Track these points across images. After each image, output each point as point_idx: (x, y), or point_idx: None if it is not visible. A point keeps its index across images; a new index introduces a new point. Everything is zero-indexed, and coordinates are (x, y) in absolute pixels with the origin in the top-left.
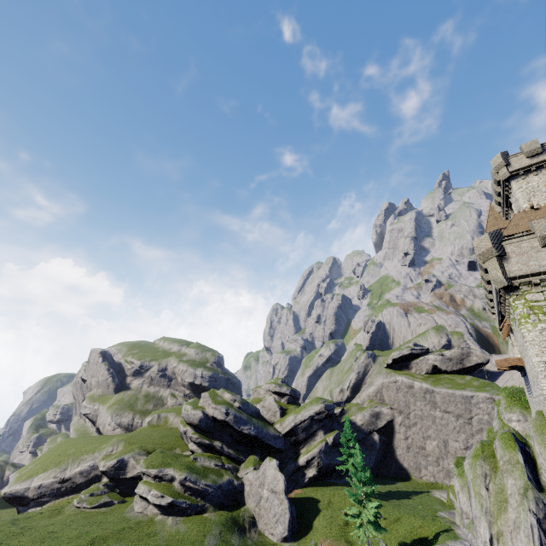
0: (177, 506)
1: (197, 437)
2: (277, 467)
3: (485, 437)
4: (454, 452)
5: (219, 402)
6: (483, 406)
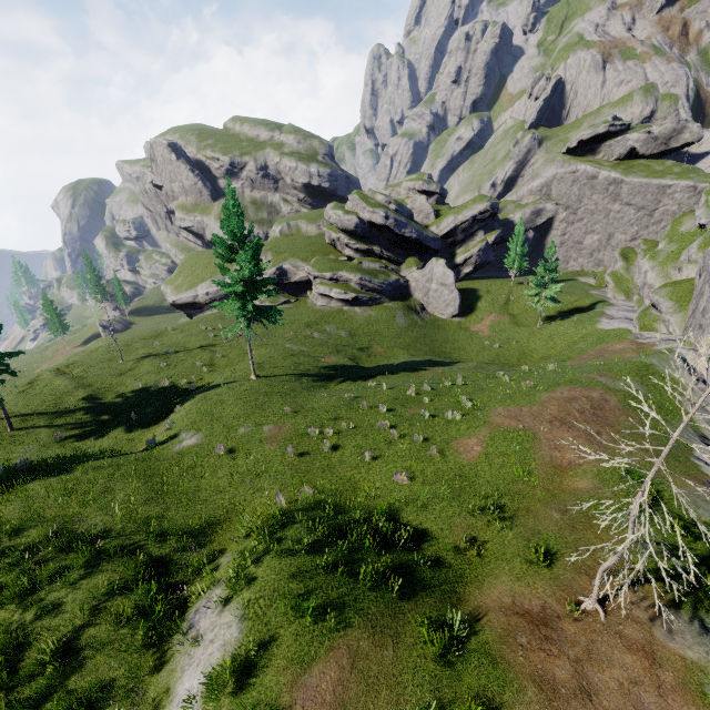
0: (359, 300)
1: (354, 243)
2: (445, 265)
3: (668, 227)
4: (616, 244)
5: (374, 205)
6: (678, 196)
